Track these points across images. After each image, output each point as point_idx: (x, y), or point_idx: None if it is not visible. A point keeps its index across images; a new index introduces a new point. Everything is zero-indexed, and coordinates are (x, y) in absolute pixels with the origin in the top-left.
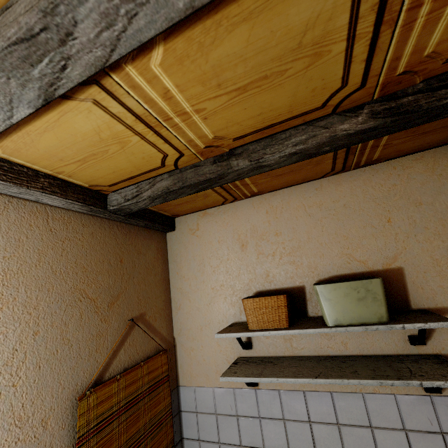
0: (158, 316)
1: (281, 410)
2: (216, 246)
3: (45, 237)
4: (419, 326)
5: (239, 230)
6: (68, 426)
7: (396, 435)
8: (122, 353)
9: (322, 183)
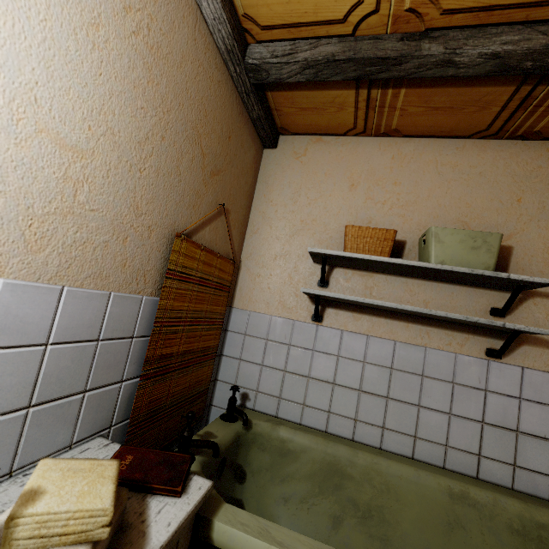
0: (237, 226)
1: (338, 348)
2: (321, 178)
3: (189, 43)
4: (524, 278)
5: (353, 168)
6: (162, 253)
7: (443, 386)
8: (207, 231)
9: (466, 144)
